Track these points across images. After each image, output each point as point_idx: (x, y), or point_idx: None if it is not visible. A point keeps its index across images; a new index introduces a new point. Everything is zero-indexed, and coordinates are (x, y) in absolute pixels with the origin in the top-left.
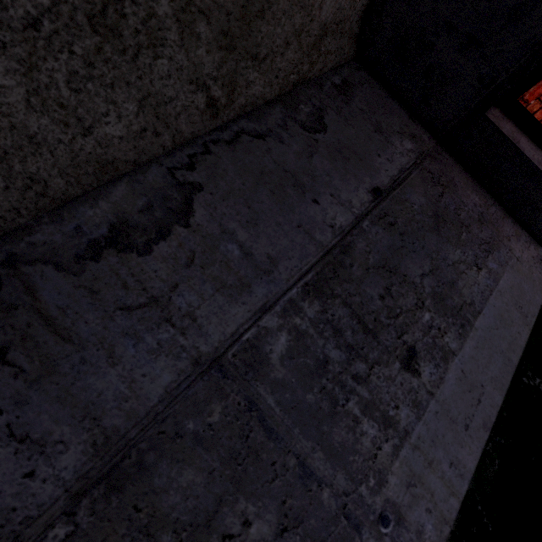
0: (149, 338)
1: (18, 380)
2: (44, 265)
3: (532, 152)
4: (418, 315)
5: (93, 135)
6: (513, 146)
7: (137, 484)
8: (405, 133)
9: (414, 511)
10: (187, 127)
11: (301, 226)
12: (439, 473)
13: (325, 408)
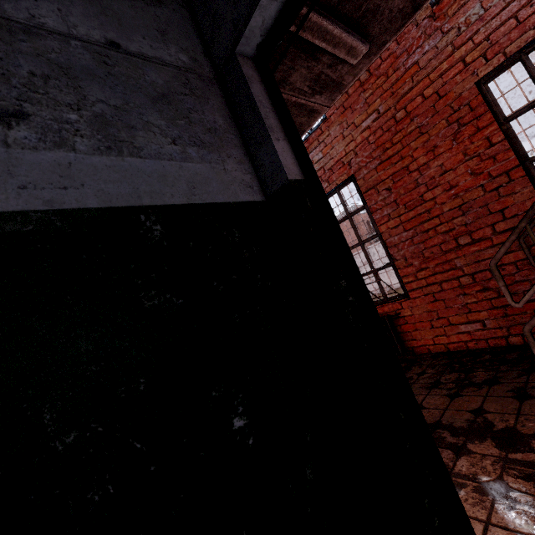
0: None
1: None
2: None
3: (259, 94)
4: (64, 109)
5: None
6: (246, 82)
7: None
8: (188, 53)
9: None
10: None
11: None
12: None
13: None
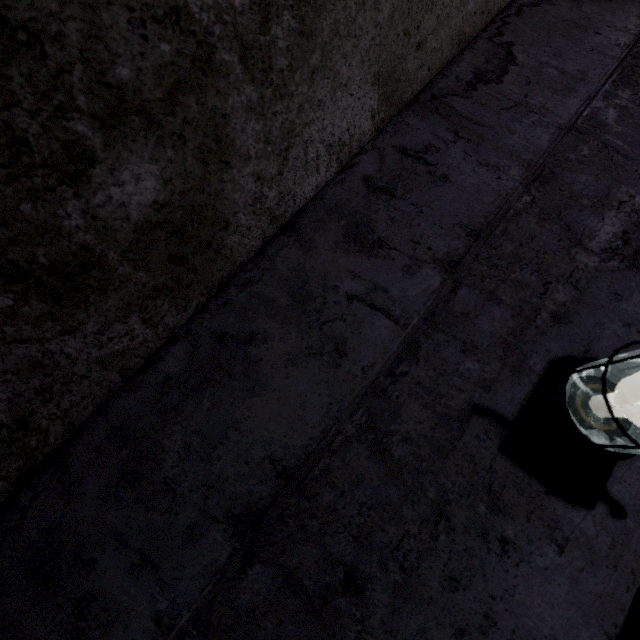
0: (525, 121)
1: (470, 144)
2: (451, 97)
3: None
4: None
5: (461, 16)
6: None
7: (556, 181)
8: None
9: None
10: (492, 9)
11: (593, 50)
12: None
13: None
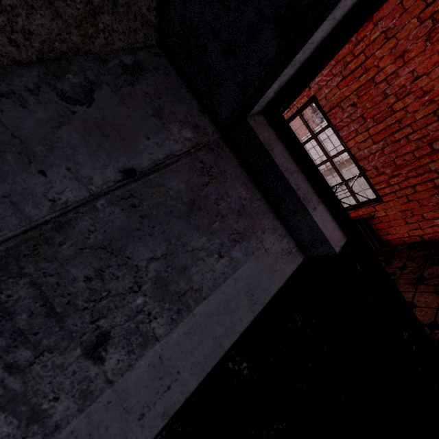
0: None
1: None
2: None
3: (283, 160)
4: (129, 299)
5: None
6: (267, 151)
7: None
8: (188, 122)
9: None
10: None
11: (9, 196)
12: None
13: None
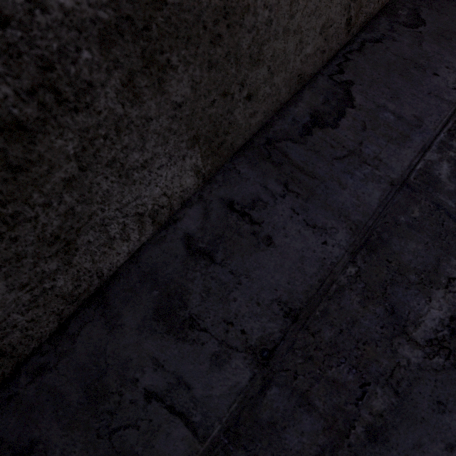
0: (357, 173)
1: (299, 199)
2: (285, 141)
3: None
4: None
5: (299, 58)
6: None
7: (383, 249)
8: None
9: None
10: (334, 45)
11: (431, 93)
12: None
13: None
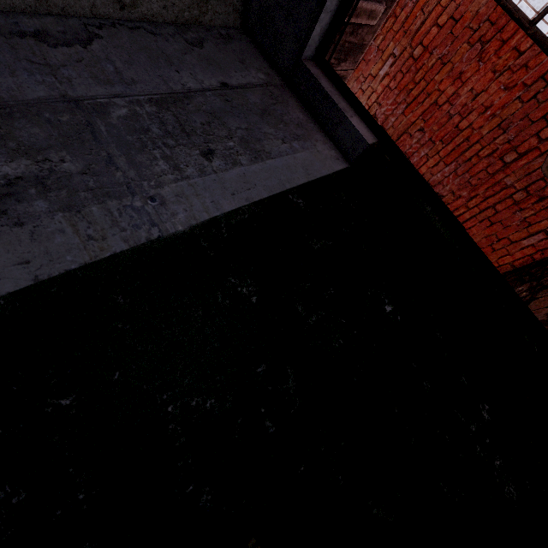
0: (39, 76)
1: None
2: None
3: (328, 86)
4: (225, 141)
5: None
6: (316, 80)
7: (5, 120)
8: (262, 70)
9: (175, 206)
10: (103, 8)
11: (162, 77)
12: (202, 201)
13: (137, 146)
